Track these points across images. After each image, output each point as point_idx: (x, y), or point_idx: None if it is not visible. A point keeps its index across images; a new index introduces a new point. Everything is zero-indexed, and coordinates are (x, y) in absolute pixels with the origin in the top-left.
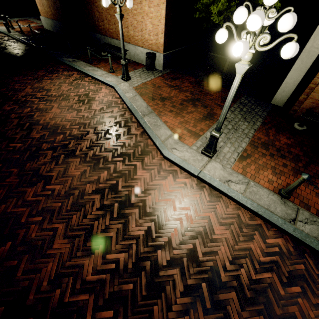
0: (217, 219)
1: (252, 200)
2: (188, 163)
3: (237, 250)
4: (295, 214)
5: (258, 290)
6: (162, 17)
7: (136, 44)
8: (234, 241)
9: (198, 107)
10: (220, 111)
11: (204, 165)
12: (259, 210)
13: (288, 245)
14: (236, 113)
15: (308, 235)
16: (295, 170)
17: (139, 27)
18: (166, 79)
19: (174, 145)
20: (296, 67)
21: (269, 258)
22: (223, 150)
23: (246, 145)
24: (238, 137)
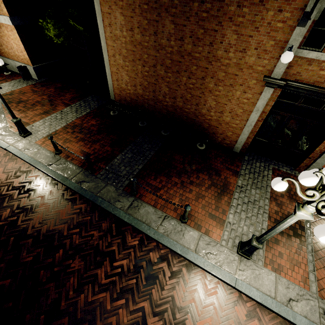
0: (3, 170)
1: (33, 157)
2: (3, 142)
3: (4, 183)
4: (56, 161)
5: (1, 198)
6: (18, 39)
7: (14, 59)
8: (5, 180)
9: (46, 106)
10: (62, 108)
11: (16, 142)
12: (32, 162)
13: (40, 177)
14: (73, 108)
15: (53, 170)
16: (82, 139)
17: (9, 46)
18: (36, 86)
19: (2, 132)
20: (108, 73)
21: (22, 184)
22: (39, 132)
23: (60, 128)
24: (59, 123)
